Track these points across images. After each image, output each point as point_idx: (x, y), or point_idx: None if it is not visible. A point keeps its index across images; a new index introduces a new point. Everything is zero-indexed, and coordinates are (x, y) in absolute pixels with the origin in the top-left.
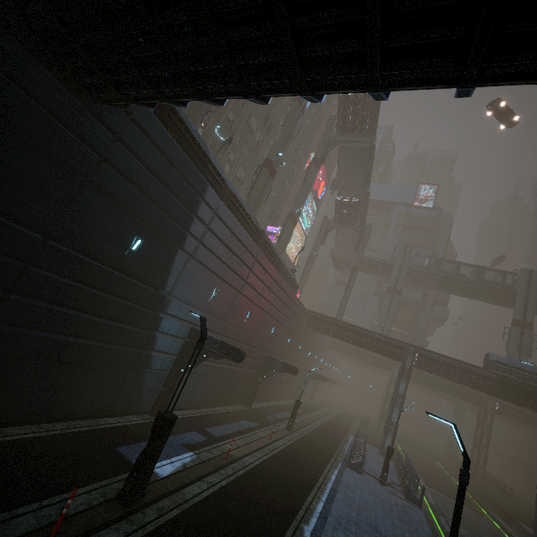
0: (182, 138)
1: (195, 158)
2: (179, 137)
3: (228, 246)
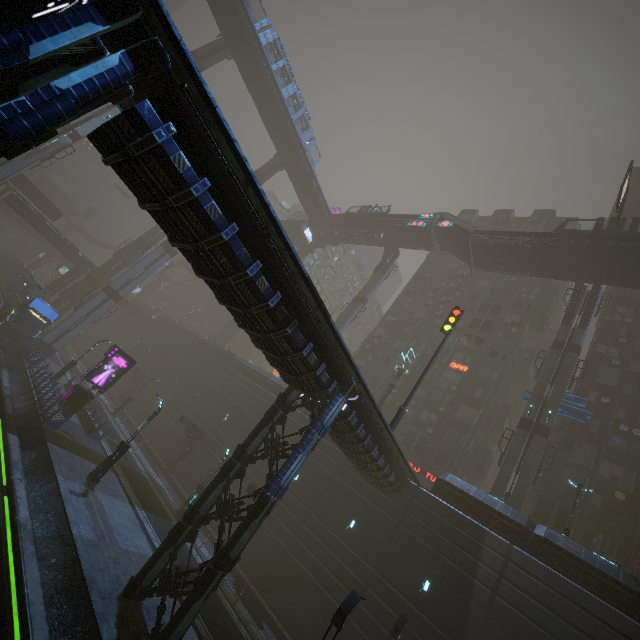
0: (457, 499)
1: (473, 510)
2: (455, 498)
3: (551, 608)
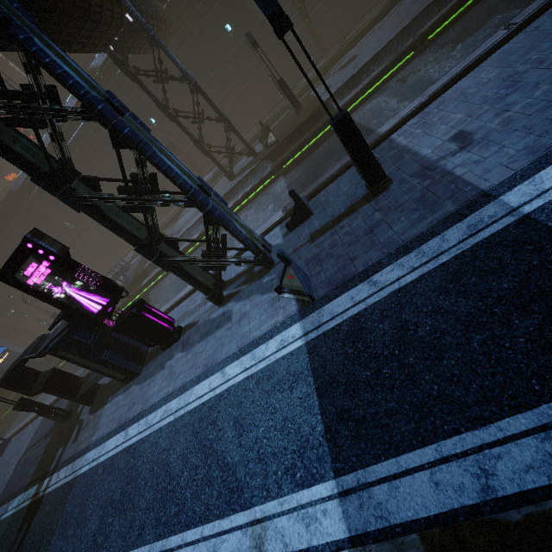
0: None
1: None
2: None
3: None
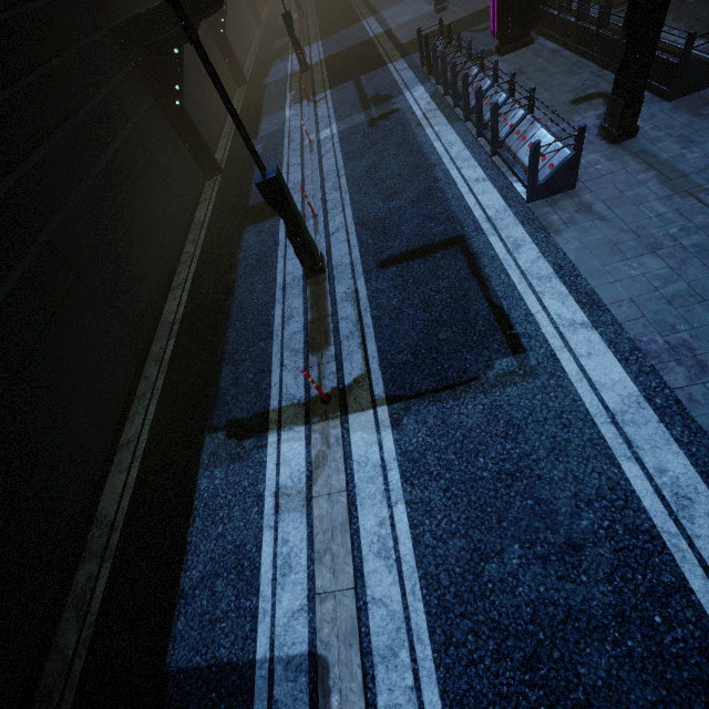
0: None
1: None
2: None
3: None
